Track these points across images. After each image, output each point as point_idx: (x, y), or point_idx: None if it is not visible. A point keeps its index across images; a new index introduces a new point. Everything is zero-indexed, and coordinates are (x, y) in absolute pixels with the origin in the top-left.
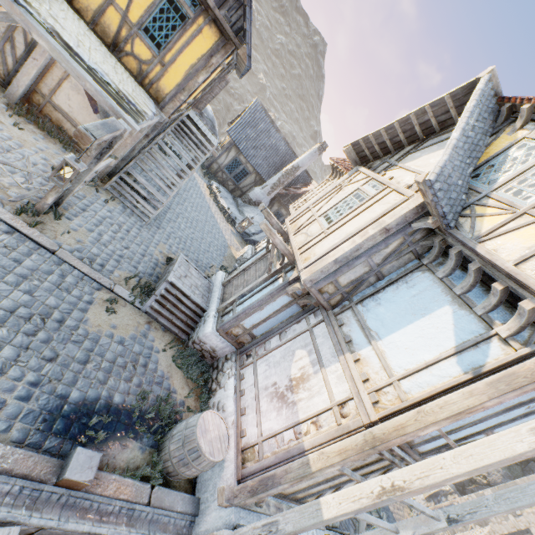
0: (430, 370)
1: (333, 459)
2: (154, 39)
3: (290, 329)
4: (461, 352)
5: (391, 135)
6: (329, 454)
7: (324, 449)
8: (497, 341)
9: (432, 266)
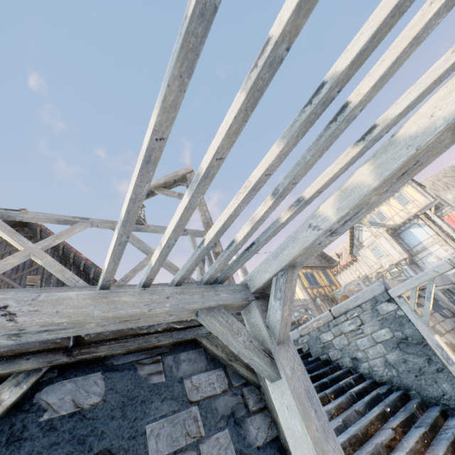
0: (426, 231)
1: (452, 243)
2: (331, 283)
3: (421, 266)
4: (421, 227)
5: (350, 244)
6: (452, 244)
7: (451, 245)
8: (417, 222)
9: (398, 233)
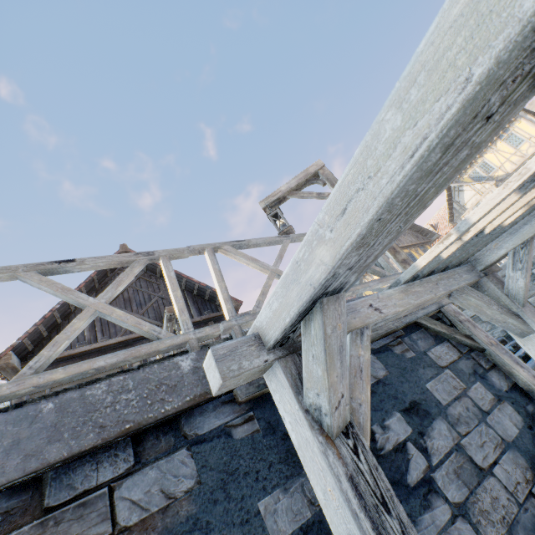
0: None
1: None
2: None
3: None
4: None
5: (449, 210)
6: None
7: None
8: None
9: None
